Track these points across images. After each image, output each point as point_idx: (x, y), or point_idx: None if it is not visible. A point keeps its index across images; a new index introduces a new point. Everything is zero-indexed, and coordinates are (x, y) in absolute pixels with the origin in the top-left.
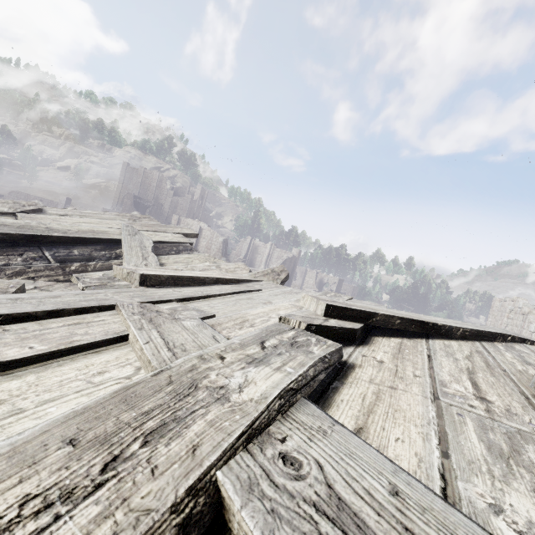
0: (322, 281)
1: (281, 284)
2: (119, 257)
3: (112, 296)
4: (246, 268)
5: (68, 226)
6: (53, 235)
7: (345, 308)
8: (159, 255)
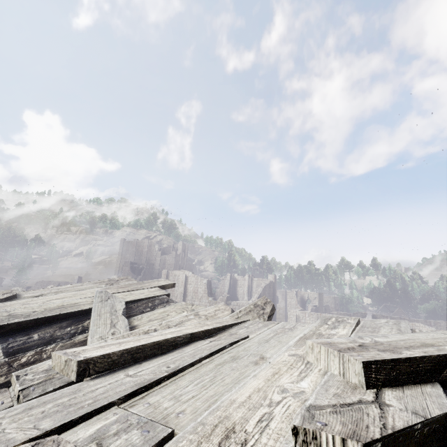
0: (303, 299)
1: (268, 319)
2: (86, 330)
3: (5, 426)
4: (227, 308)
5: (36, 307)
6: (12, 322)
7: (395, 359)
8: (132, 316)
